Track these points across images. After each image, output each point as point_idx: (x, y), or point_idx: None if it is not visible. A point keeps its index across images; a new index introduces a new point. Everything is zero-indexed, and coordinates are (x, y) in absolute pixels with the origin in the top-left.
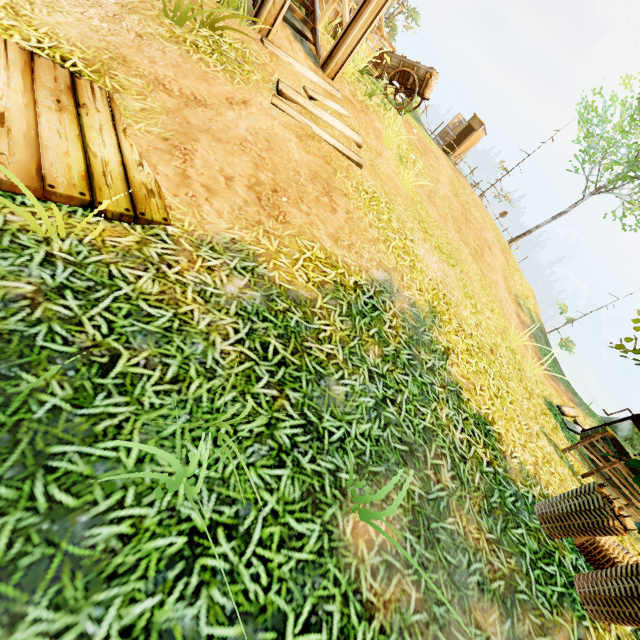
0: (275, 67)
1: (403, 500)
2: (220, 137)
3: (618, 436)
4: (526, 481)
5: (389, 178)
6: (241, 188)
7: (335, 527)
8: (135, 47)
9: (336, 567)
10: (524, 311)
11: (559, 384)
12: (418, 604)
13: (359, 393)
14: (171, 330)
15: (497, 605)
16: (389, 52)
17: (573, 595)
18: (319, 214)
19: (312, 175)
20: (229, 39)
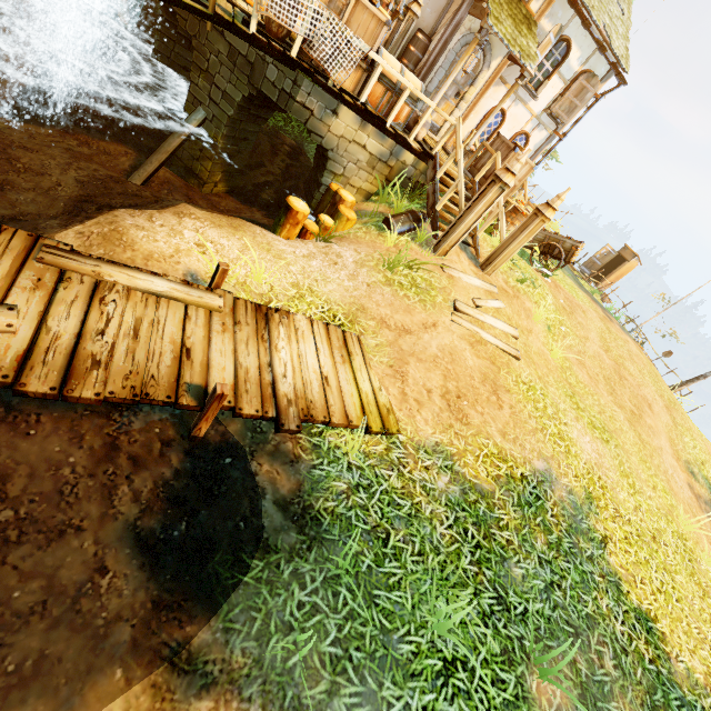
0: (452, 287)
1: (572, 675)
2: (421, 357)
3: None
4: (694, 689)
5: (540, 354)
6: (437, 398)
7: (524, 681)
8: (367, 296)
9: None
10: (699, 481)
11: None
12: None
13: (532, 576)
14: (411, 516)
15: None
16: None
17: None
18: (490, 412)
19: (483, 377)
20: (420, 273)
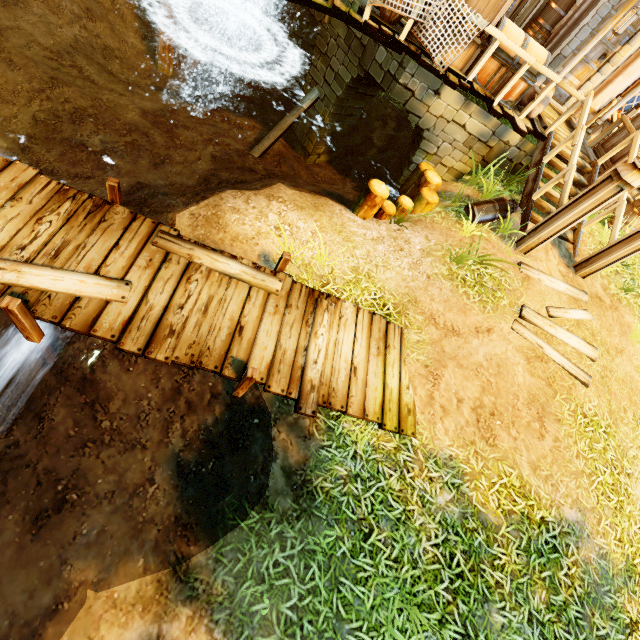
0: (524, 291)
1: None
2: (462, 363)
3: None
4: None
5: (624, 381)
6: (466, 409)
7: None
8: (424, 288)
9: None
10: None
11: None
12: None
13: (514, 629)
14: (400, 520)
15: None
16: None
17: None
18: (526, 439)
19: (530, 399)
20: (491, 269)
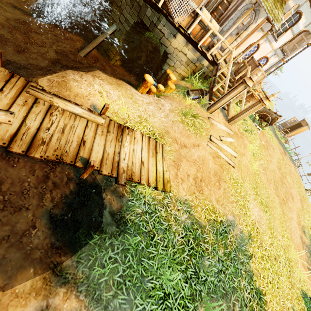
0: (211, 129)
1: (219, 310)
2: (188, 159)
3: None
4: None
5: (245, 166)
6: (191, 179)
7: (197, 309)
8: (171, 126)
9: None
10: (306, 235)
11: None
12: None
13: (213, 265)
14: (166, 229)
15: None
16: None
17: None
18: (214, 190)
19: (214, 173)
20: (198, 119)
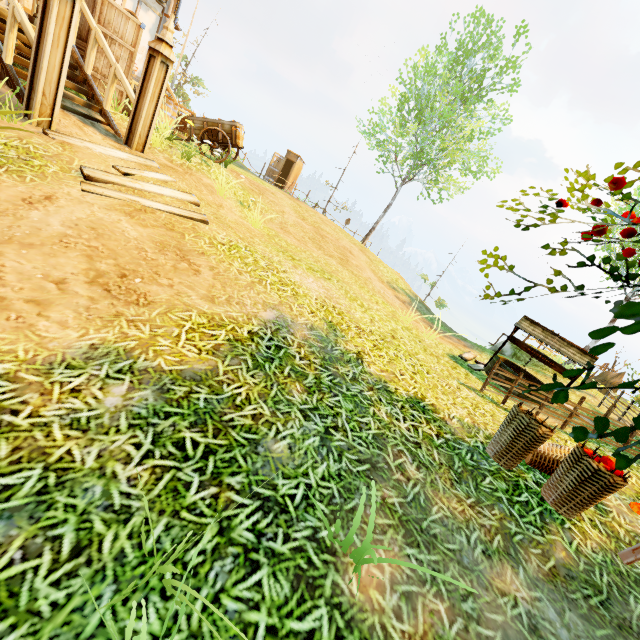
0: (72, 155)
1: (389, 519)
2: (30, 242)
3: (507, 356)
4: (470, 433)
5: (239, 224)
6: (80, 287)
7: (341, 596)
8: None
9: (361, 639)
10: (400, 292)
11: (451, 338)
12: (449, 614)
13: (301, 438)
14: (47, 490)
15: (506, 561)
16: (189, 116)
17: (548, 508)
18: (183, 281)
19: (159, 246)
20: (1, 139)
